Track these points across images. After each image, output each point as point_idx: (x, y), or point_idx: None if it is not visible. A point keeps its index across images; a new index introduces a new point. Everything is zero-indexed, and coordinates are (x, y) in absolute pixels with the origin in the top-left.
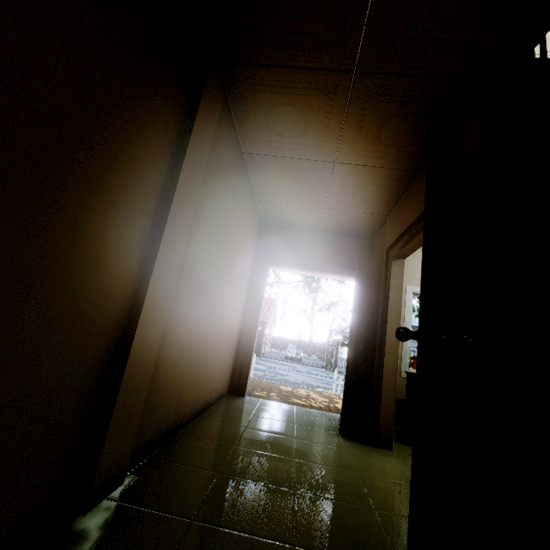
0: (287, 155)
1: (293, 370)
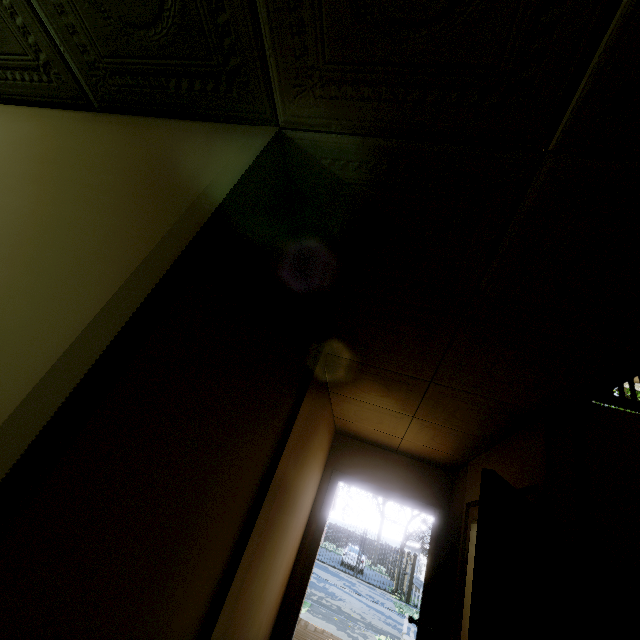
0: (369, 402)
1: (350, 590)
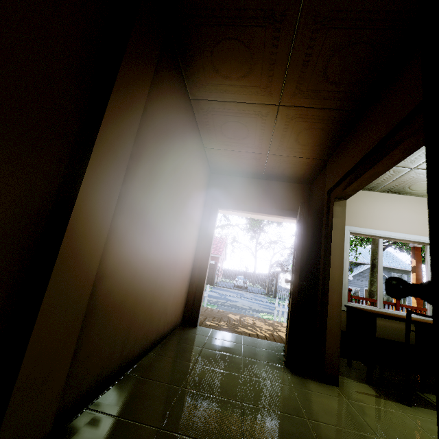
0: (233, 100)
1: (240, 297)
